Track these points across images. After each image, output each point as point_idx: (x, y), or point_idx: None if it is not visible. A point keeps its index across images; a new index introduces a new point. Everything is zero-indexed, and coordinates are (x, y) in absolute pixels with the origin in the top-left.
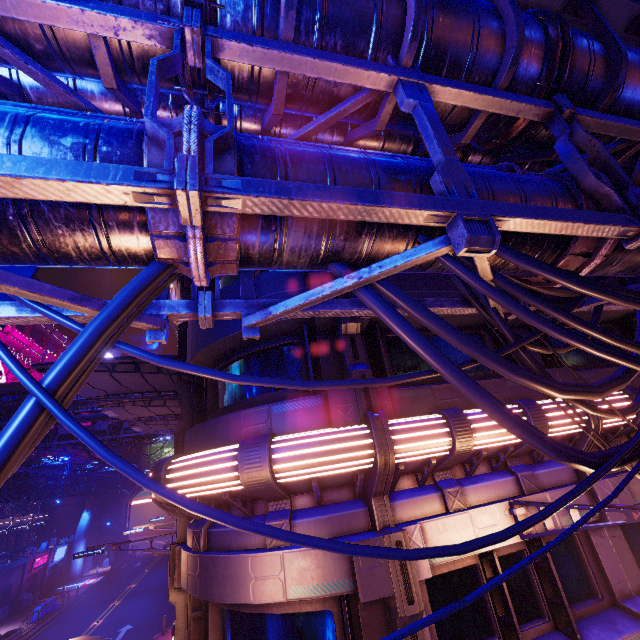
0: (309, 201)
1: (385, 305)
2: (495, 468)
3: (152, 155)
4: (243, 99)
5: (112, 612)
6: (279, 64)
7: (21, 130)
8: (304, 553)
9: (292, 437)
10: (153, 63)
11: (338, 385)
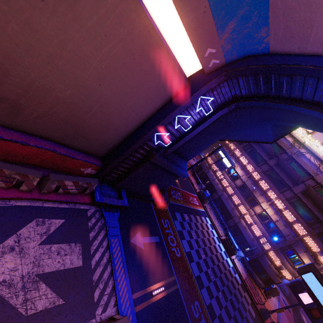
0: None
1: None
2: None
3: None
4: None
5: None
6: None
7: None
8: None
9: None
10: None
11: None
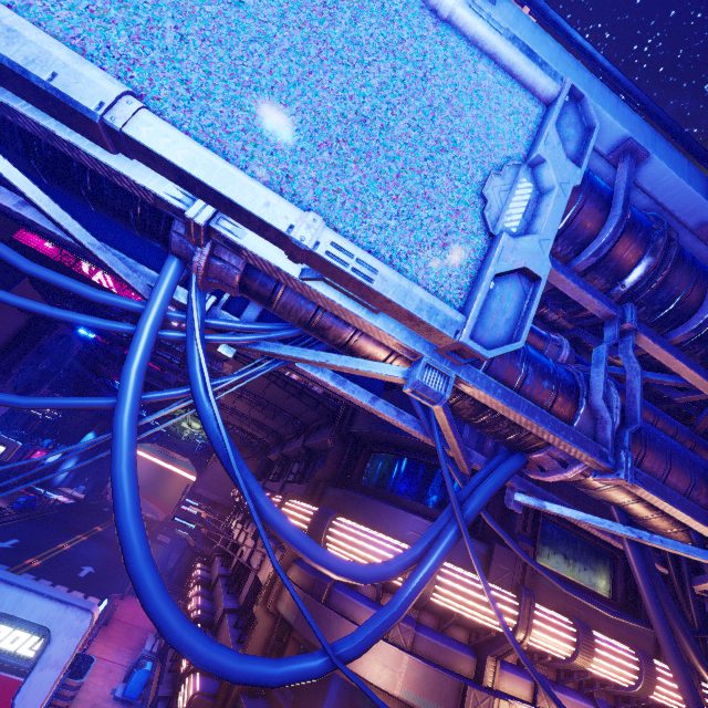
0: (674, 507)
1: (643, 563)
2: (583, 690)
3: (585, 415)
4: (594, 332)
5: (79, 544)
6: (660, 356)
7: (526, 367)
8: (426, 668)
9: (457, 570)
10: (607, 349)
11: (582, 598)
